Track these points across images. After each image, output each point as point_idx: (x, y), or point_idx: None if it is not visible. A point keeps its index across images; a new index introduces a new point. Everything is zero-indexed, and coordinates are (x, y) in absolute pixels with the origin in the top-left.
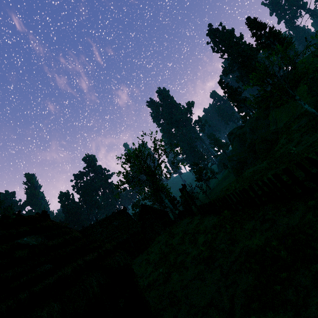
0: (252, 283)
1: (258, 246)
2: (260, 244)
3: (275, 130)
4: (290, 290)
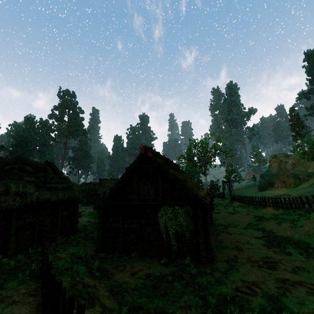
0: (253, 221)
1: (260, 215)
2: (261, 215)
3: (310, 174)
4: (264, 223)
